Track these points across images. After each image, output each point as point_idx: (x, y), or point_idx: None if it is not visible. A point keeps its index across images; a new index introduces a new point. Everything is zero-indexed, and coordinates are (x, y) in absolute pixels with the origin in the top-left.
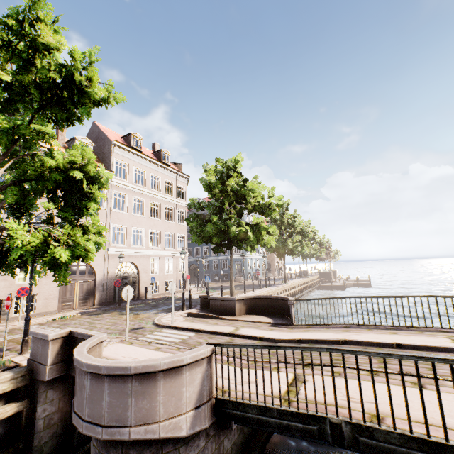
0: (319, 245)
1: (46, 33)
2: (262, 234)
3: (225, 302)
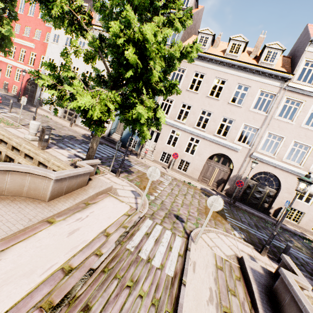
0: None
1: None
2: None
3: None
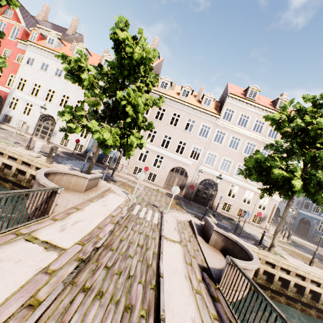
0: None
1: (120, 34)
2: None
3: (209, 227)
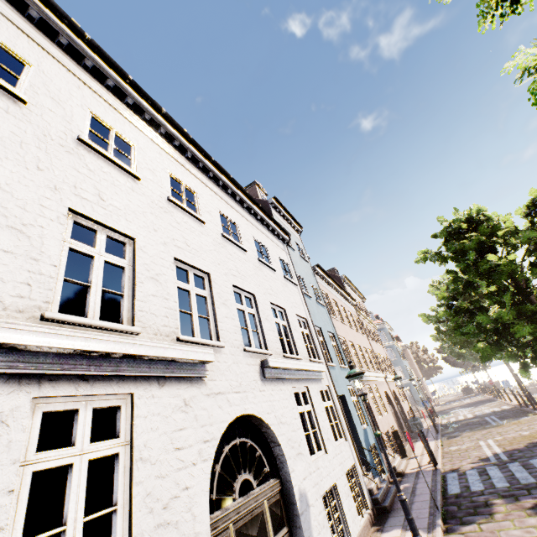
0: None
1: None
2: None
3: None
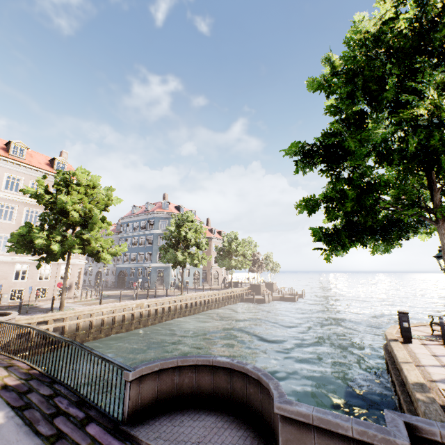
0: (243, 257)
1: None
2: (76, 247)
3: None
